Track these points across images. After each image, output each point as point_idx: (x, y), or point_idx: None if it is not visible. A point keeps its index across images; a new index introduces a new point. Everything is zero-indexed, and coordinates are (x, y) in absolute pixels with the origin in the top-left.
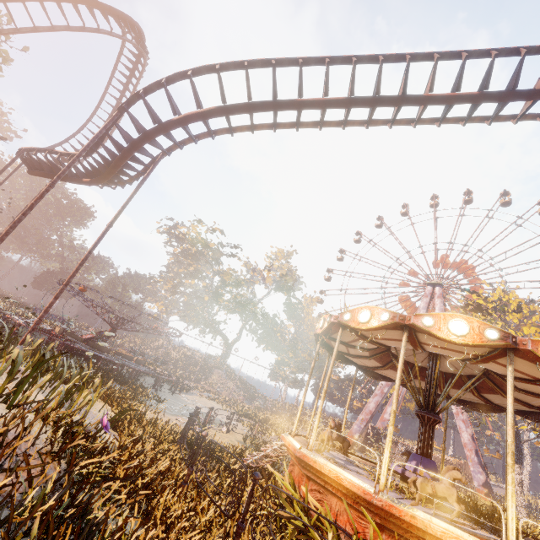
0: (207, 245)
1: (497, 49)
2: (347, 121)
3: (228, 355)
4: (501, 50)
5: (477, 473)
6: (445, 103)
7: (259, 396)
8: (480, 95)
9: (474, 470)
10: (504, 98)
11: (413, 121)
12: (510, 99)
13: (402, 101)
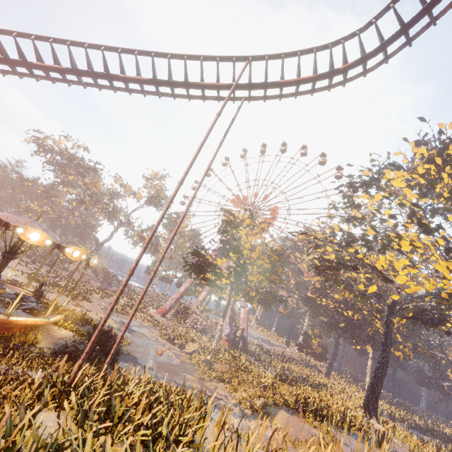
0: (68, 158)
1: (73, 41)
2: (8, 71)
3: (97, 251)
4: (76, 42)
5: (226, 329)
6: (49, 71)
7: (114, 282)
8: (67, 70)
9: (225, 327)
10: (82, 75)
11: (56, 80)
12: (87, 76)
13: (18, 64)
